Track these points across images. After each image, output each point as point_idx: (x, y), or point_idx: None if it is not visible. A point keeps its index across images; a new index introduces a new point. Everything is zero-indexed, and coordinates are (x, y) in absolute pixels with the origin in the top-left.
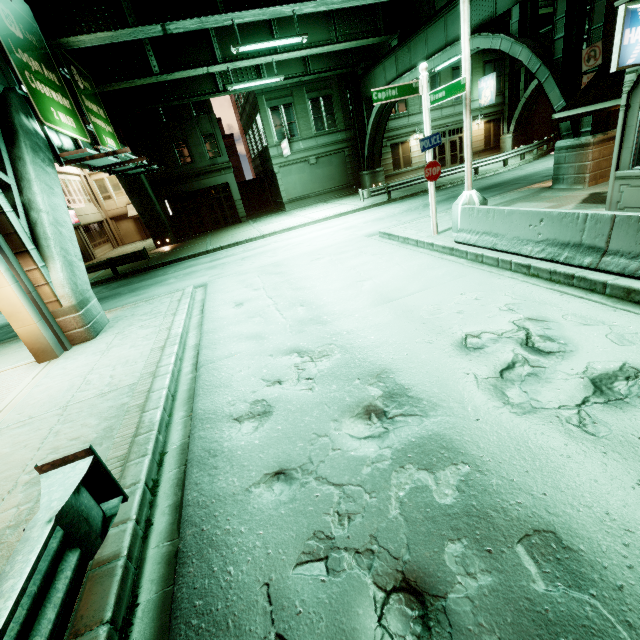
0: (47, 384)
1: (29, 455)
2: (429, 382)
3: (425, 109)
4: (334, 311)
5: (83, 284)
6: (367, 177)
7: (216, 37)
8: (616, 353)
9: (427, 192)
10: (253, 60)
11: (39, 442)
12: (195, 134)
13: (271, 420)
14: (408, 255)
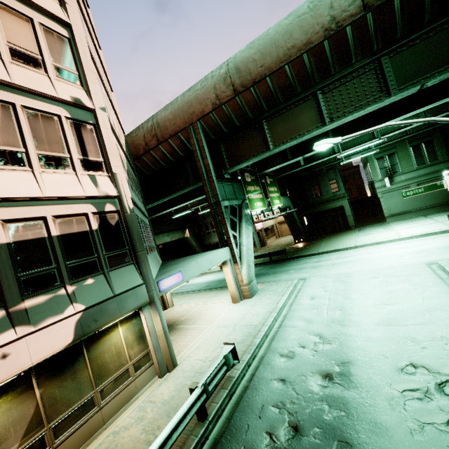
0: (233, 314)
1: (223, 338)
2: (363, 377)
3: None
4: (353, 320)
5: (252, 274)
6: None
7: None
8: None
9: None
10: (357, 146)
11: (226, 335)
12: (324, 181)
13: (291, 361)
14: (438, 292)
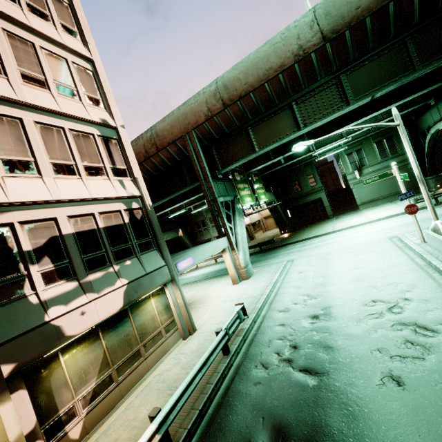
0: (235, 291)
1: (231, 308)
2: (340, 313)
3: (398, 181)
4: (332, 282)
5: (247, 259)
6: (430, 181)
7: None
8: (418, 317)
9: None
10: (329, 145)
11: (233, 306)
12: (303, 176)
13: (287, 313)
14: (395, 256)
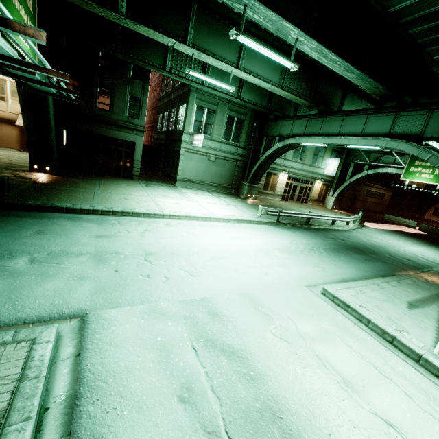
0: None
1: None
2: None
3: None
4: None
5: None
6: (247, 187)
7: (194, 23)
8: None
9: (303, 225)
10: (217, 61)
11: None
12: (124, 90)
13: None
14: None
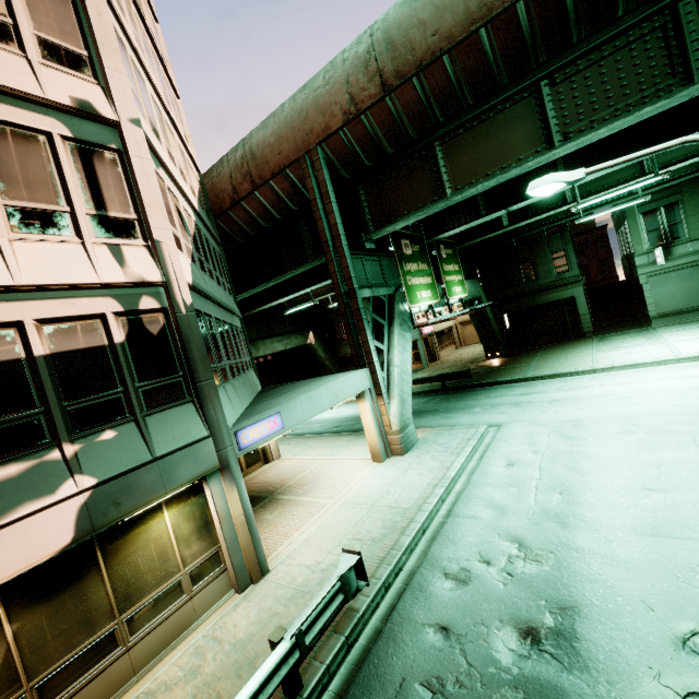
0: (371, 482)
1: (350, 528)
2: (602, 646)
3: None
4: (584, 516)
5: (407, 414)
6: None
7: None
8: None
9: None
10: (609, 190)
11: (355, 523)
12: (543, 253)
13: (463, 590)
14: None
